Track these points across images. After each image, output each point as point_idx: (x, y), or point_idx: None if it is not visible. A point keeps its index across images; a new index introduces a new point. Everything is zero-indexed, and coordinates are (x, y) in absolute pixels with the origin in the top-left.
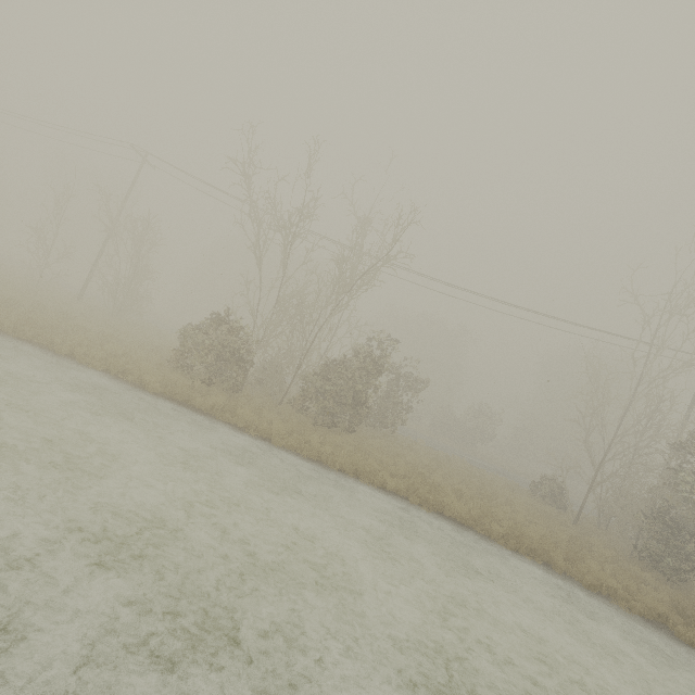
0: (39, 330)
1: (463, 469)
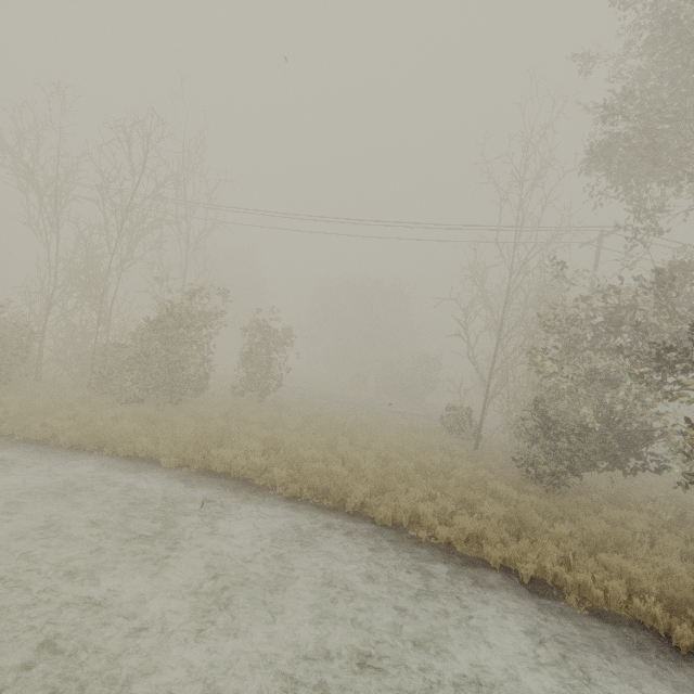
0: None
1: (345, 419)
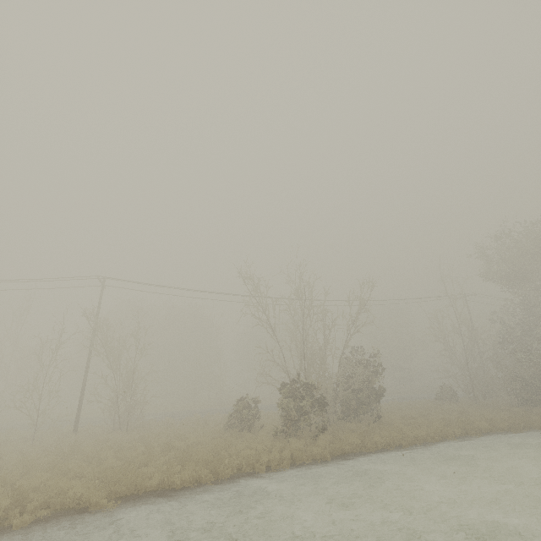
0: (215, 465)
1: (417, 406)
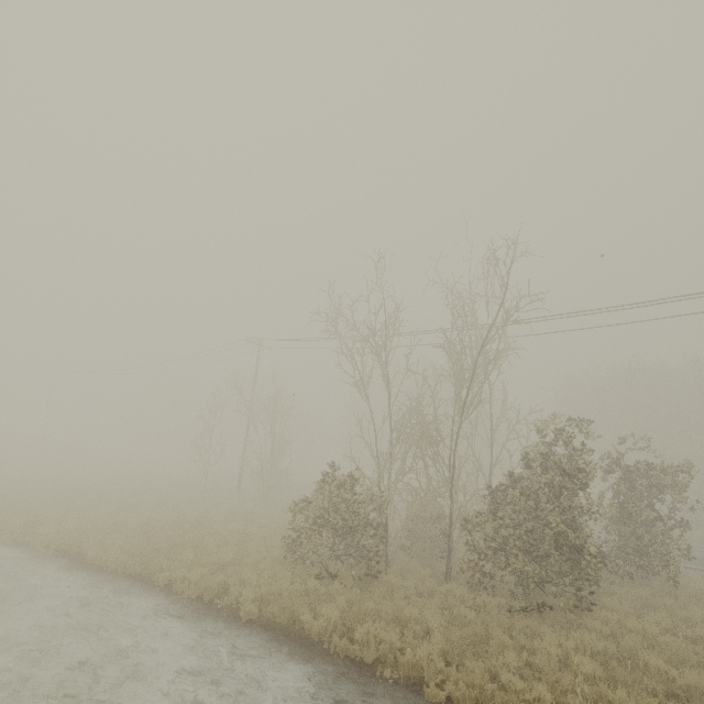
0: (153, 556)
1: None
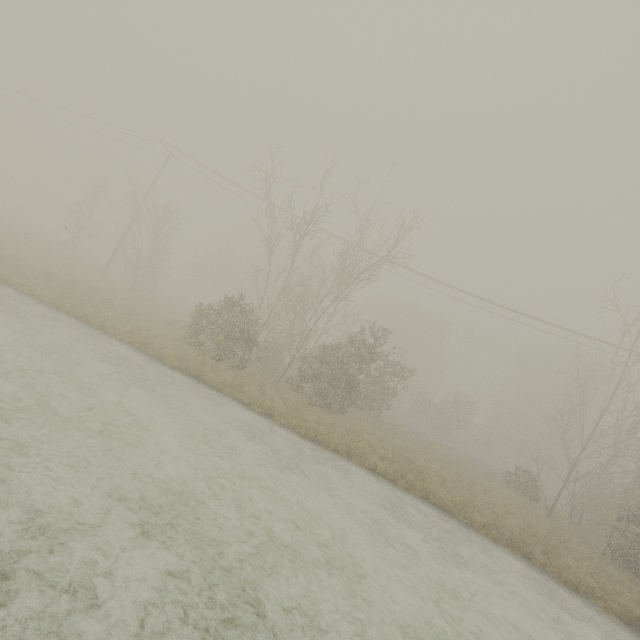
0: (75, 302)
1: (442, 455)
